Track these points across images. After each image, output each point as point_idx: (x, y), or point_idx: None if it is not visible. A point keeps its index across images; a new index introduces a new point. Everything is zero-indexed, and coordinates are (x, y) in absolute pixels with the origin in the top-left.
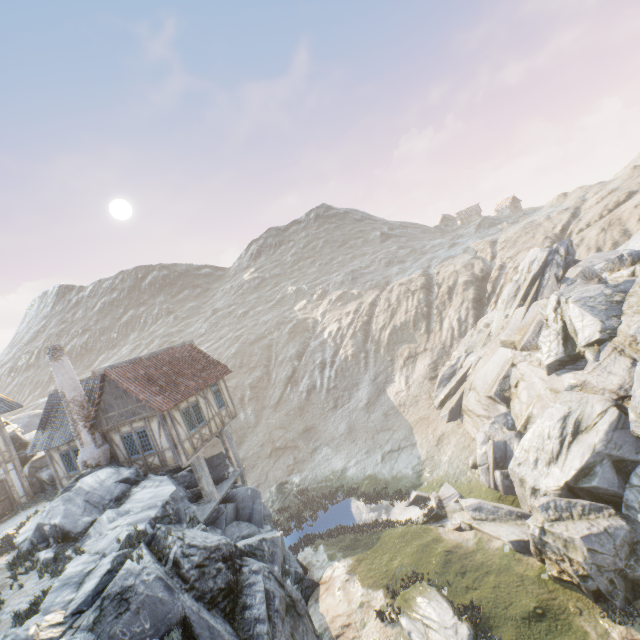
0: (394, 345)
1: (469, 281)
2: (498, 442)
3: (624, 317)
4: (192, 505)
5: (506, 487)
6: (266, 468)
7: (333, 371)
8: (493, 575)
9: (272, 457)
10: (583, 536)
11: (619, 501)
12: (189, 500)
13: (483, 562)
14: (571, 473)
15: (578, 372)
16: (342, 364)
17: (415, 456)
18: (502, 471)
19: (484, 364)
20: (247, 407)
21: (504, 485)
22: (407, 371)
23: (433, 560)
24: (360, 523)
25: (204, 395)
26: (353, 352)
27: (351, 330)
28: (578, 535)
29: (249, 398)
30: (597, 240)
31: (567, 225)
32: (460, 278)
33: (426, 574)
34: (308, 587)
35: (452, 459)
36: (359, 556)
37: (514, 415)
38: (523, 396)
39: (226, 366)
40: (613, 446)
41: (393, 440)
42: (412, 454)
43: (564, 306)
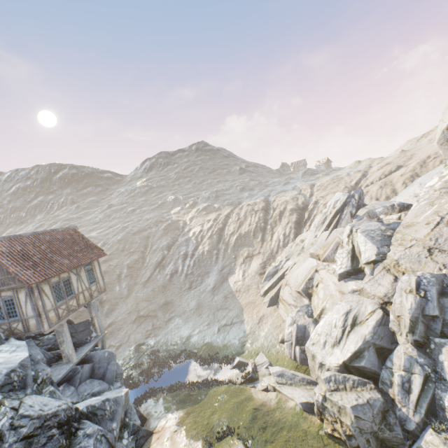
0: (238, 247)
1: (294, 209)
2: (300, 325)
3: (392, 247)
4: (47, 367)
5: (302, 359)
6: (129, 331)
7: (192, 261)
8: (286, 430)
9: (136, 323)
10: (352, 406)
11: (377, 377)
12: (50, 360)
13: (280, 419)
14: (348, 355)
15: (358, 281)
16: (199, 257)
17: (242, 330)
18: (301, 347)
19: (297, 268)
20: (122, 282)
21: (301, 357)
22: (245, 267)
23: (244, 416)
24: (194, 380)
25: (77, 272)
26: (209, 249)
27: (209, 233)
28: (349, 405)
29: (125, 275)
30: (377, 193)
31: (359, 181)
32: (288, 206)
33: (237, 428)
34: (143, 437)
35: (267, 334)
36: (189, 409)
37: (313, 307)
38: (321, 294)
39: (102, 250)
40: (377, 337)
41: (228, 317)
42: (240, 328)
43: (354, 234)
